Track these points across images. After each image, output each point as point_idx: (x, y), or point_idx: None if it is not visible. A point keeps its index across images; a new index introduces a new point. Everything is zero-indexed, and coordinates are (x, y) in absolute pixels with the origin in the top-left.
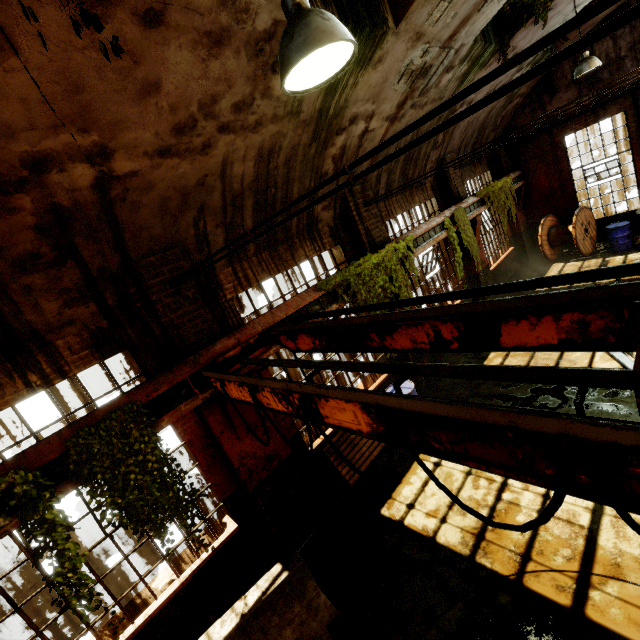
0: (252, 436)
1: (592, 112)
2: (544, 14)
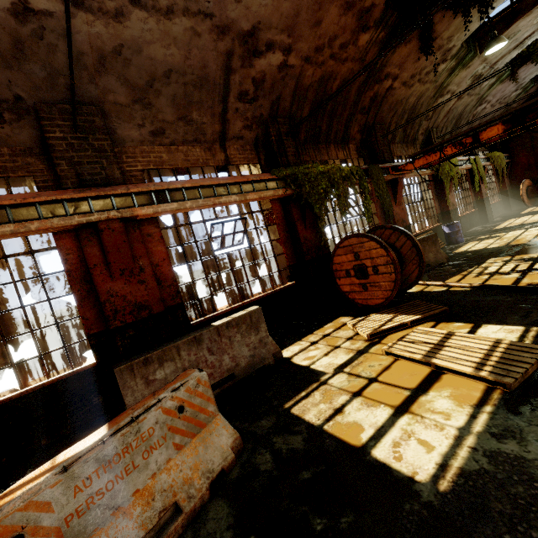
0: (399, 207)
1: None
2: (536, 59)
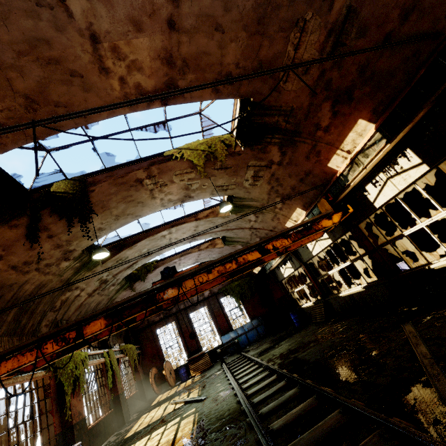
0: None
1: (165, 320)
2: (144, 279)
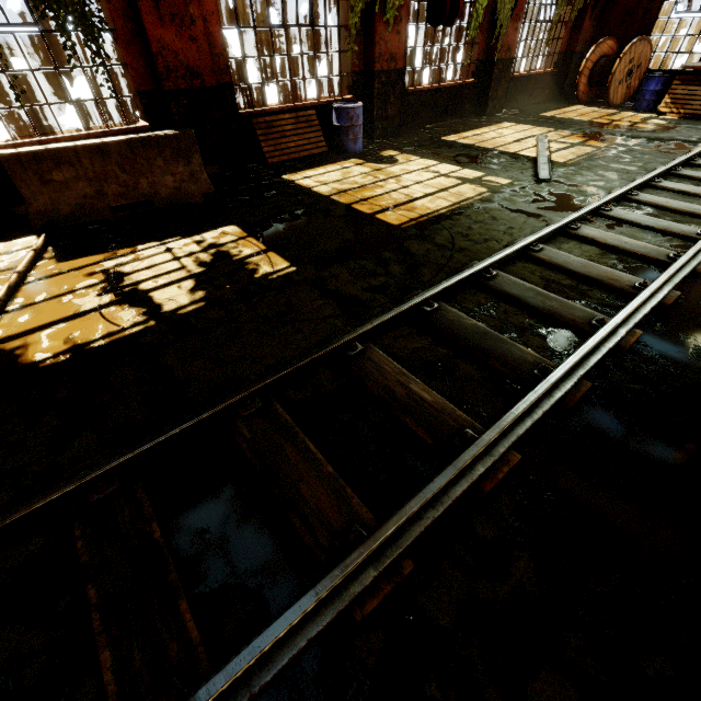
0: (177, 31)
1: None
2: None
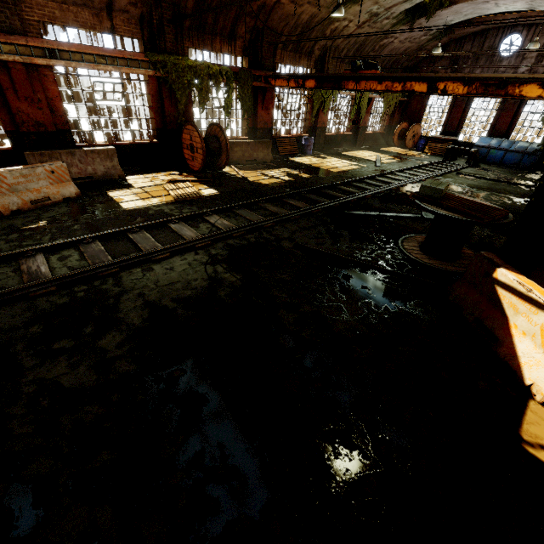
0: (265, 111)
1: None
2: (429, 18)
